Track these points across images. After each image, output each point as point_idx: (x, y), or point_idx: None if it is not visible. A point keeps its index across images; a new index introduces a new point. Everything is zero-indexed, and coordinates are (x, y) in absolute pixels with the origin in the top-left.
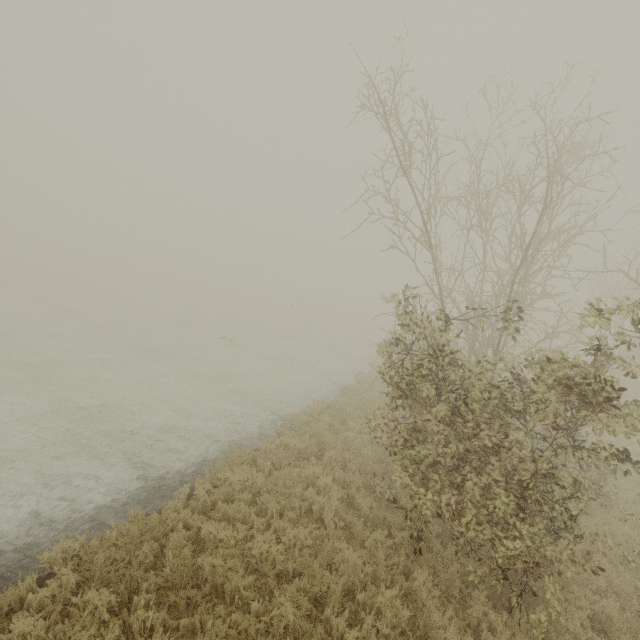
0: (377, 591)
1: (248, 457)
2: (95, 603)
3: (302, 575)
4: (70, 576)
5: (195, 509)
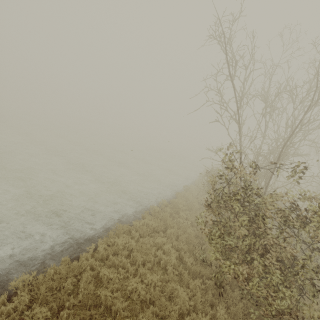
0: (196, 316)
1: (126, 229)
2: (38, 316)
3: (154, 302)
4: (25, 297)
5: (97, 258)
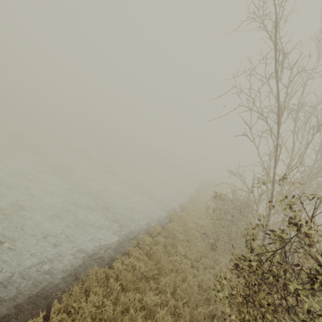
0: None
1: (103, 275)
2: None
3: None
4: None
5: None
